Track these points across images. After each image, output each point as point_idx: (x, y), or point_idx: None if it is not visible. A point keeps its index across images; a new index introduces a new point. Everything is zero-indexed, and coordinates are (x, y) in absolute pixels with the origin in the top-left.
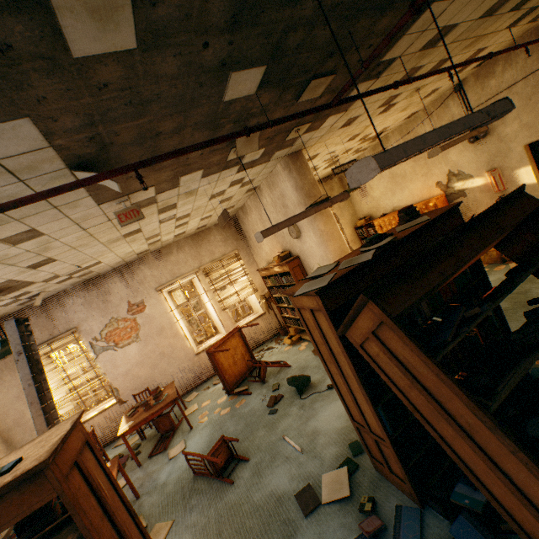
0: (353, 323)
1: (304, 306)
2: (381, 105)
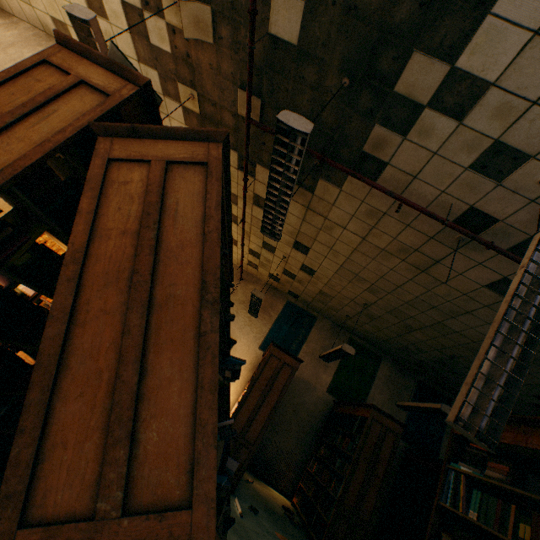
0: (148, 140)
1: (73, 71)
2: None
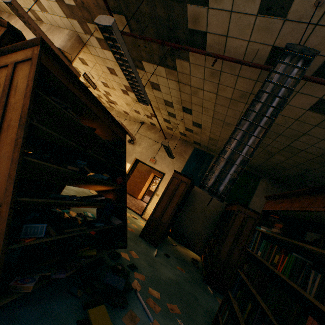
0: (9, 54)
1: None
2: (126, 86)
